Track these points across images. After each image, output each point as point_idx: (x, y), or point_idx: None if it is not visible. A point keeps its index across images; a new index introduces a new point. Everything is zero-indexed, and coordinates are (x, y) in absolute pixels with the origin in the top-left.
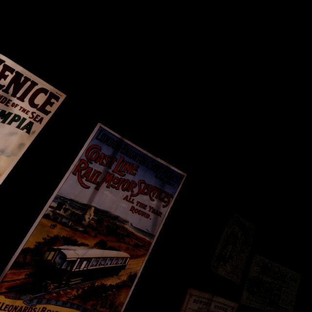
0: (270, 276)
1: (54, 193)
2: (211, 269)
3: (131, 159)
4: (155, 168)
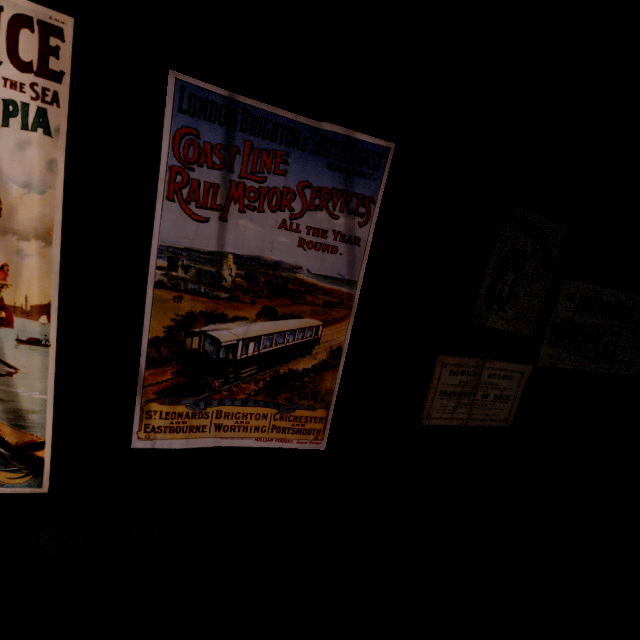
0: (597, 314)
1: (154, 243)
2: (476, 321)
3: (268, 140)
4: (323, 149)
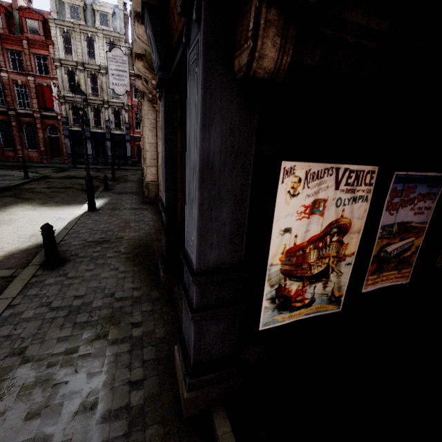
0: None
1: (380, 225)
2: None
3: (412, 183)
4: (426, 181)
